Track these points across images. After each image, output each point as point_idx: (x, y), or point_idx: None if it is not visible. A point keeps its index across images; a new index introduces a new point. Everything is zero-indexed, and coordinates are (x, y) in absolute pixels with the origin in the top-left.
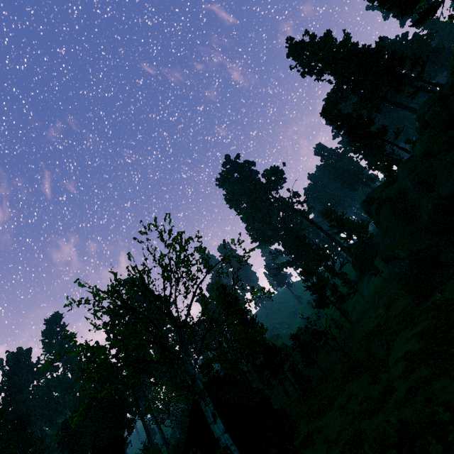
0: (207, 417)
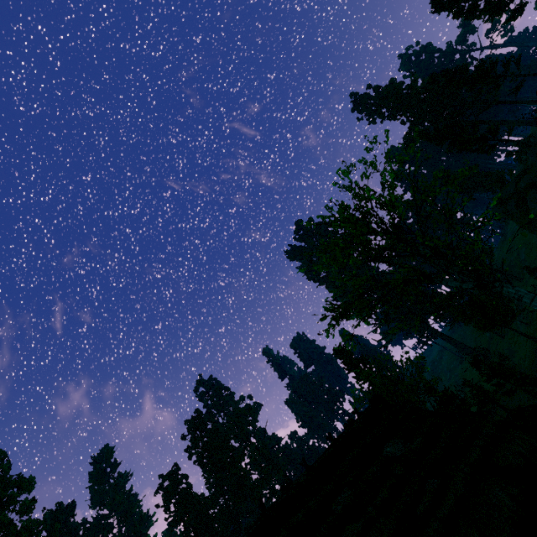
0: (523, 295)
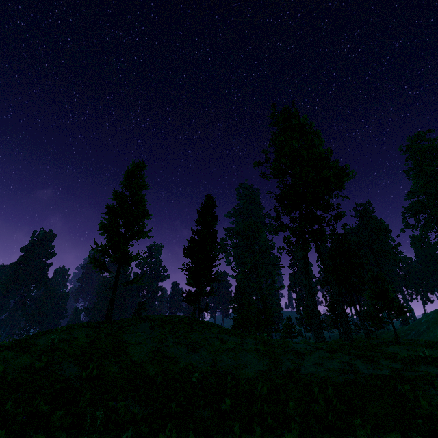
0: None
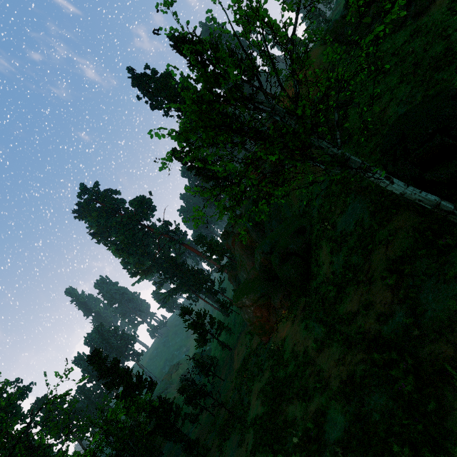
0: None
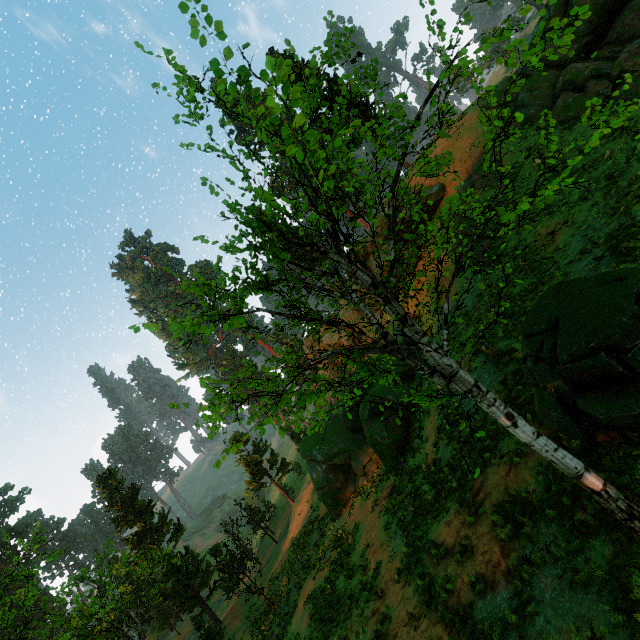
0: None
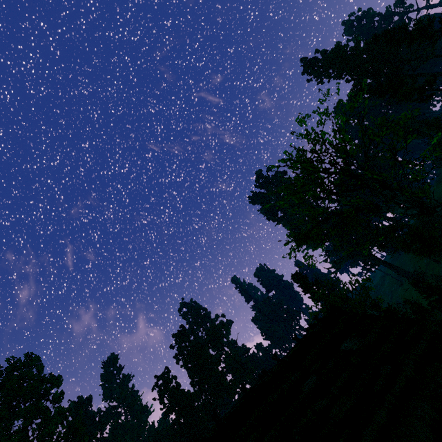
0: None
